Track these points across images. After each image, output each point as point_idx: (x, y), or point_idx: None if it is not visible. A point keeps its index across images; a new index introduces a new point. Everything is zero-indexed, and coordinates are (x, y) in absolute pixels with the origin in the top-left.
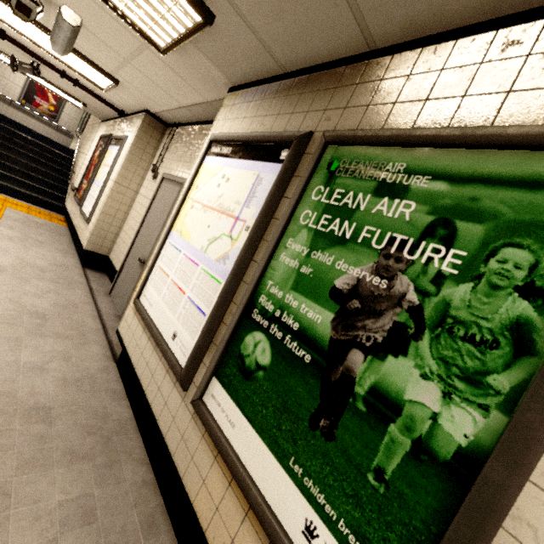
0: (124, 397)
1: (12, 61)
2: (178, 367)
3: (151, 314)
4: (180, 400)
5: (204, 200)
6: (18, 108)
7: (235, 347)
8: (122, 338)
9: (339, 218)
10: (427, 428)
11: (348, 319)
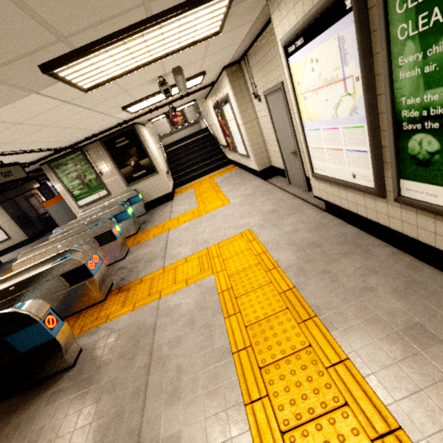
0: (345, 224)
1: (165, 116)
2: (370, 189)
3: (328, 175)
4: (385, 205)
5: (309, 87)
6: (174, 133)
7: (404, 154)
8: (320, 198)
9: (436, 7)
10: None
11: None
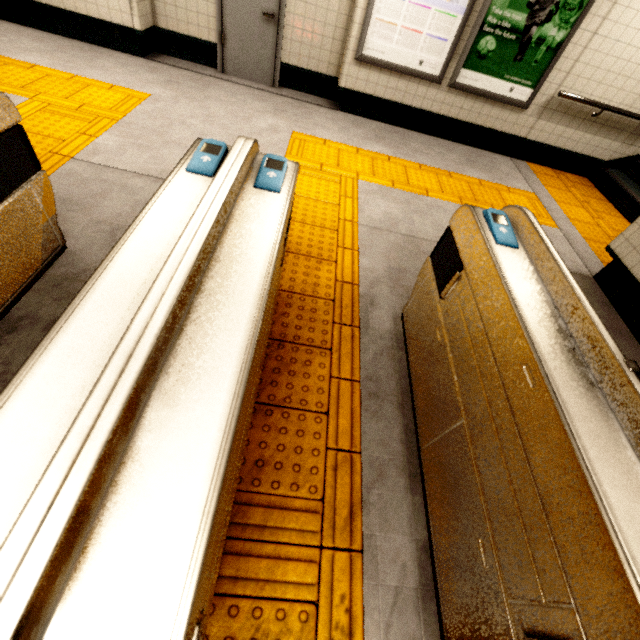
0: (369, 120)
1: None
2: (435, 76)
3: (387, 59)
4: (436, 91)
5: None
6: None
7: (474, 49)
8: (353, 89)
9: None
10: (551, 42)
11: (533, 15)
